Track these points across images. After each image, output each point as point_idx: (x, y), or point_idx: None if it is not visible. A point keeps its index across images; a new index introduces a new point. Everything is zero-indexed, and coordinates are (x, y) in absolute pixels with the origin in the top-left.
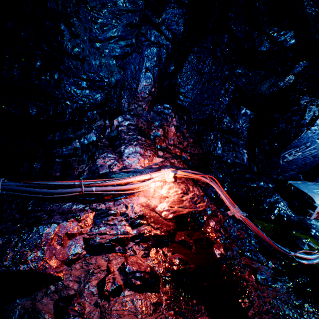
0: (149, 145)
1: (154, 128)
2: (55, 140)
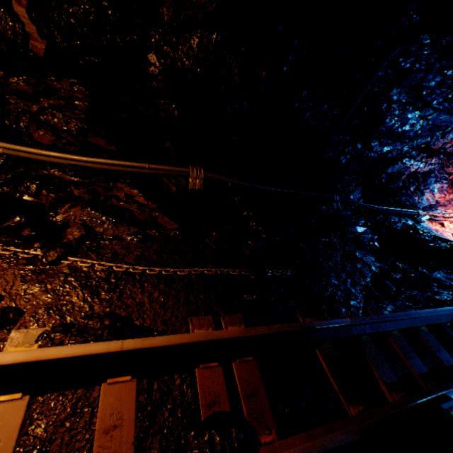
0: (450, 183)
1: (449, 165)
2: (390, 173)
